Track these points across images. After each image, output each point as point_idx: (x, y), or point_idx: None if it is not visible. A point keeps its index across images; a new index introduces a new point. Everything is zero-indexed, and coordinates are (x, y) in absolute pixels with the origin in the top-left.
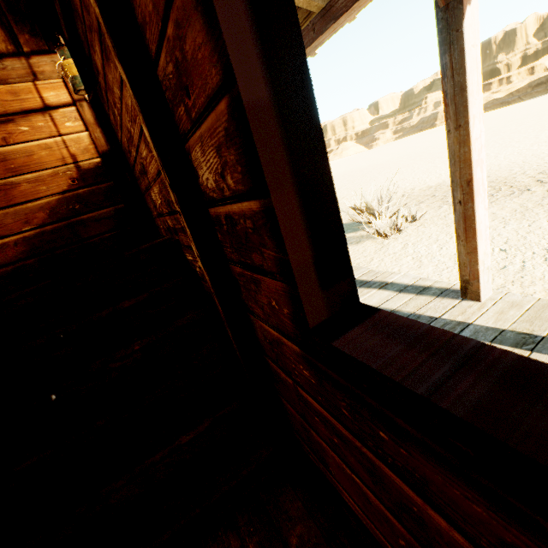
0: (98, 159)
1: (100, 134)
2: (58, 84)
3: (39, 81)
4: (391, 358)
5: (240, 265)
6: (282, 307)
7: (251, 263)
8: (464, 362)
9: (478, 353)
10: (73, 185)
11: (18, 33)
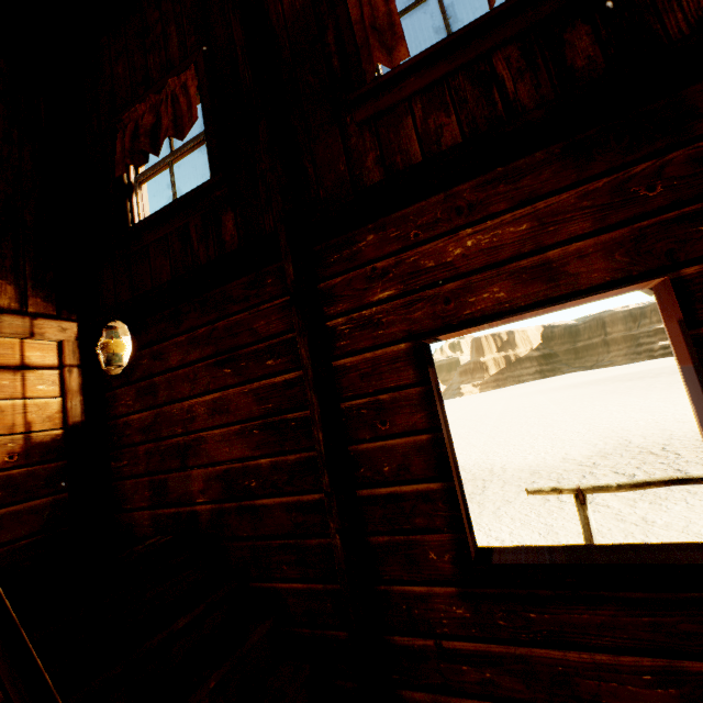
0: (59, 430)
1: (79, 402)
2: (50, 346)
3: (30, 339)
4: (525, 558)
5: (389, 532)
6: (444, 554)
7: (410, 527)
8: (550, 551)
9: (550, 547)
10: (8, 462)
11: (30, 295)
